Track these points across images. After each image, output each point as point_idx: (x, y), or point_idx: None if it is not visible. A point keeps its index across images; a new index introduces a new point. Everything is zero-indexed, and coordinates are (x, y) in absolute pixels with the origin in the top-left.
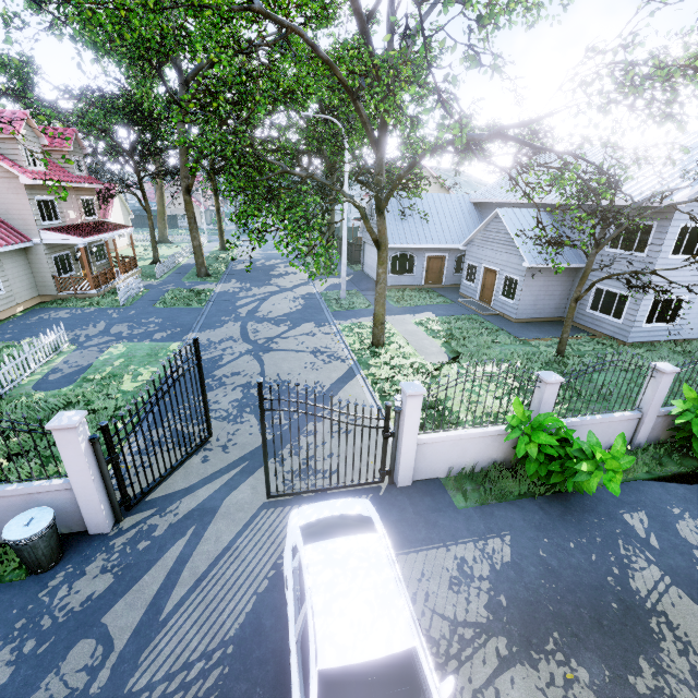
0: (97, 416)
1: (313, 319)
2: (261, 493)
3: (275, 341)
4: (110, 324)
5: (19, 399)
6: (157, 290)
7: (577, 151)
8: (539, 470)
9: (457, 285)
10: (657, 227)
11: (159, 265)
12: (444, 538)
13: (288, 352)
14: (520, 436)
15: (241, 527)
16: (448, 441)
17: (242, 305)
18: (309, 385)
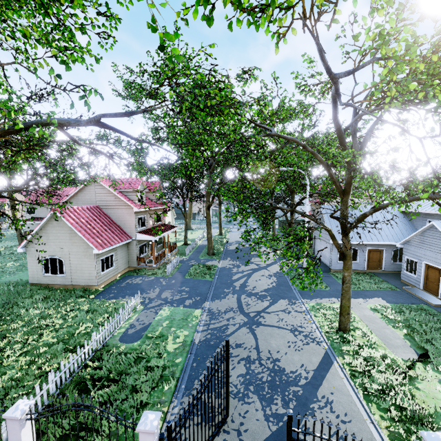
0: (152, 374)
1: (286, 296)
2: None
3: (262, 316)
4: (161, 290)
5: (111, 348)
6: (186, 264)
7: None
8: None
9: (395, 271)
10: None
11: (188, 247)
12: None
13: (273, 328)
14: None
15: None
16: None
17: (236, 280)
18: (295, 368)
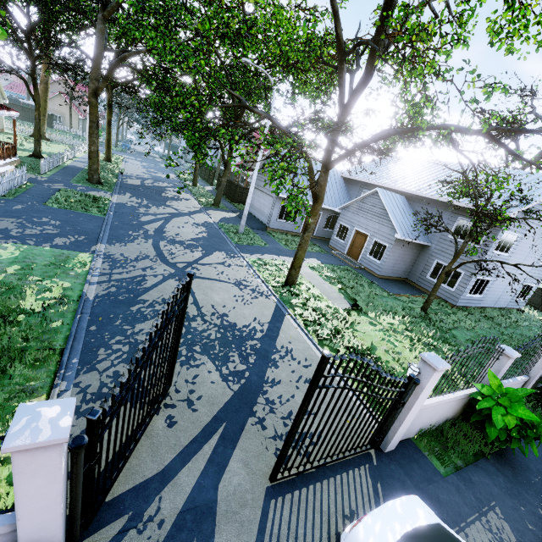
0: None
1: (221, 248)
2: (257, 473)
3: (195, 267)
4: None
5: None
6: (44, 187)
7: (419, 159)
8: (499, 435)
9: (323, 238)
10: (491, 229)
11: (45, 160)
12: (455, 518)
13: (213, 281)
14: (495, 406)
15: (256, 535)
16: (432, 406)
17: (147, 222)
18: (248, 322)
